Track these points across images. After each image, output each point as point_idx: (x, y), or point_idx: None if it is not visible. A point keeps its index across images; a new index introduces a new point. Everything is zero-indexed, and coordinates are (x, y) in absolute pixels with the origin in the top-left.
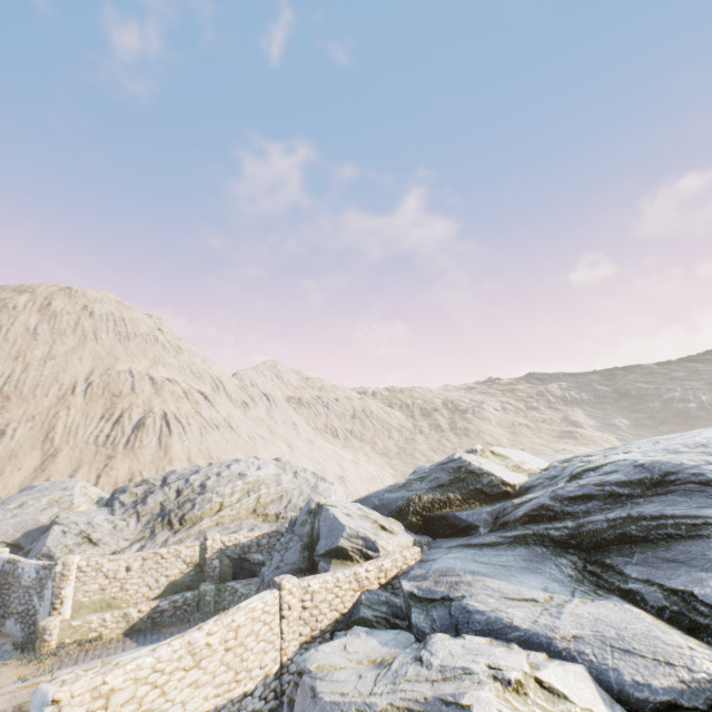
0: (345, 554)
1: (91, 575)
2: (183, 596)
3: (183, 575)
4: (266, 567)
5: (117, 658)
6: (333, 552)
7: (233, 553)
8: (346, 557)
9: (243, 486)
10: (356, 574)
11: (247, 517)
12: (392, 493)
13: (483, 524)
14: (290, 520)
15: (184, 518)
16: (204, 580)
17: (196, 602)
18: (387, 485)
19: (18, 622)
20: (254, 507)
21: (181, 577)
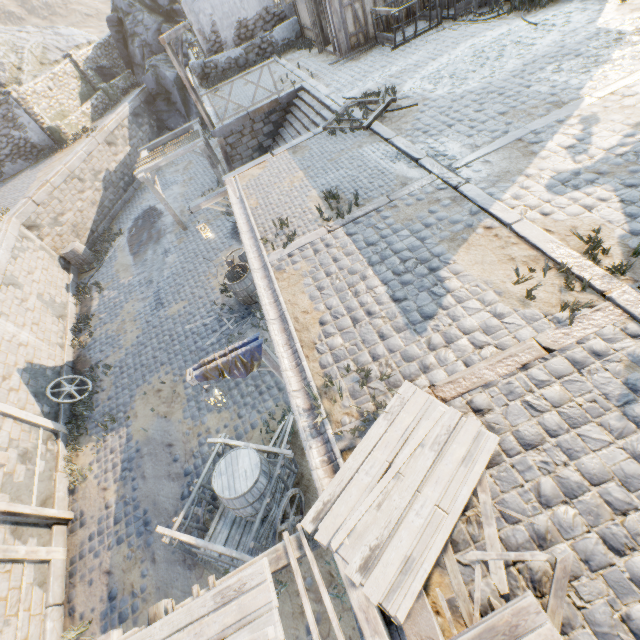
0: None
1: (36, 99)
2: (98, 96)
3: (81, 89)
4: (138, 40)
5: (118, 112)
6: (173, 1)
7: (92, 66)
8: None
9: (4, 49)
10: None
11: (47, 68)
12: None
13: None
14: (109, 21)
15: (3, 84)
16: (94, 88)
17: (107, 98)
18: None
19: (16, 161)
20: (38, 62)
21: (82, 90)
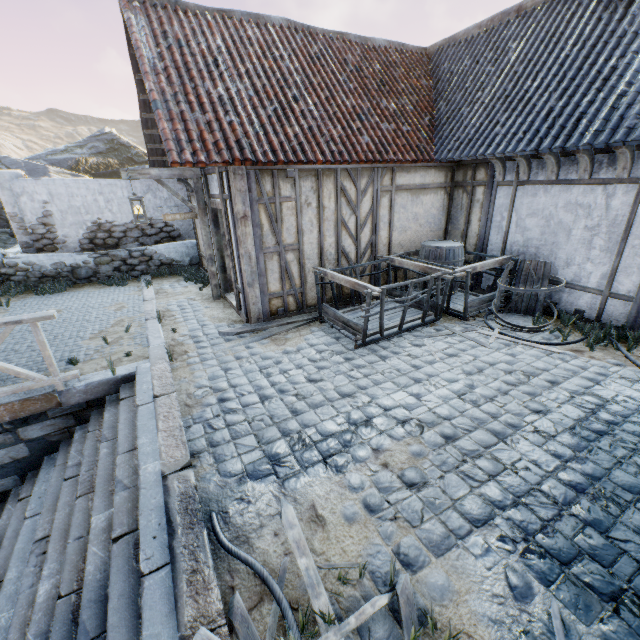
0: None
1: None
2: None
3: None
4: None
5: None
6: None
7: None
8: None
9: None
10: None
11: None
12: (57, 156)
13: None
14: None
15: None
16: None
17: None
18: (46, 151)
19: None
20: None
21: None
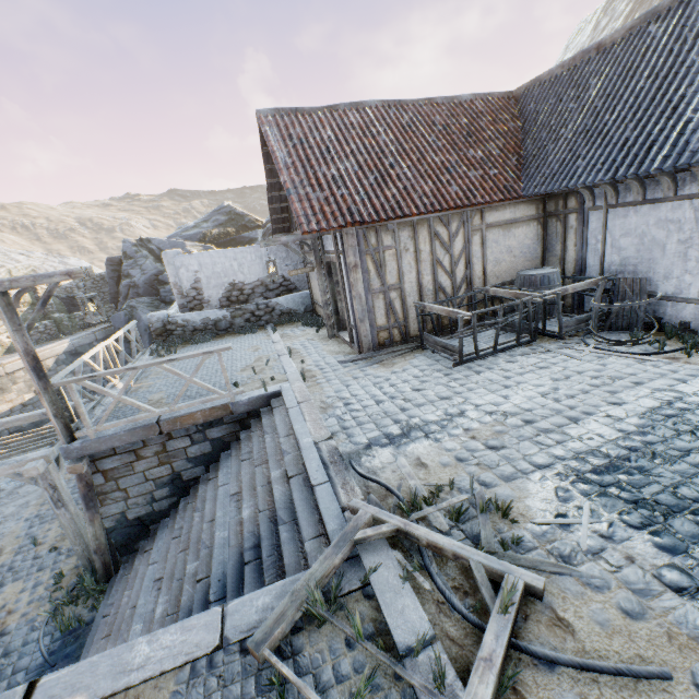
0: None
1: None
2: (42, 324)
3: (23, 314)
4: (128, 281)
5: (45, 348)
6: None
7: (60, 294)
8: None
9: None
10: None
11: None
12: (189, 232)
13: (259, 237)
14: (108, 260)
15: None
16: (46, 315)
17: (56, 328)
18: (180, 229)
19: None
20: None
21: (23, 316)
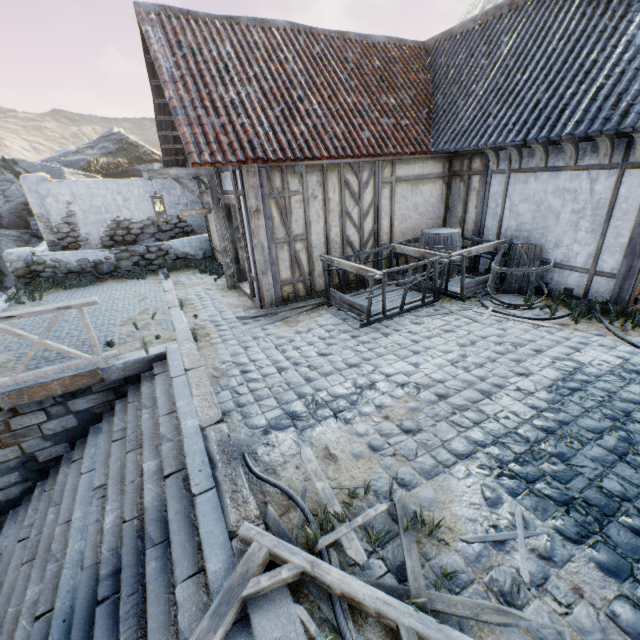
0: None
1: None
2: None
3: None
4: None
5: None
6: None
7: None
8: None
9: None
10: None
11: None
12: (70, 157)
13: None
14: None
15: None
16: None
17: None
18: (59, 153)
19: None
20: None
21: None
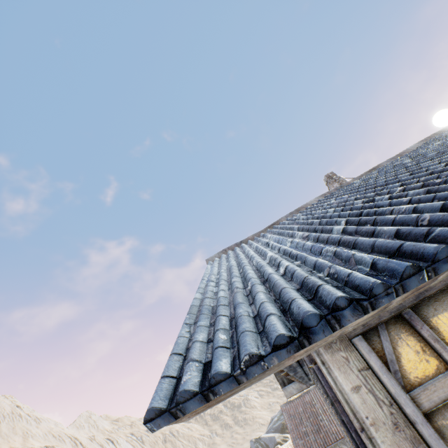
0: (280, 443)
1: None
2: None
3: None
4: None
5: None
6: (276, 445)
7: None
8: (281, 444)
9: None
10: (289, 443)
11: None
12: (275, 424)
13: None
14: None
15: None
16: None
17: None
18: (271, 423)
19: None
20: None
21: None
